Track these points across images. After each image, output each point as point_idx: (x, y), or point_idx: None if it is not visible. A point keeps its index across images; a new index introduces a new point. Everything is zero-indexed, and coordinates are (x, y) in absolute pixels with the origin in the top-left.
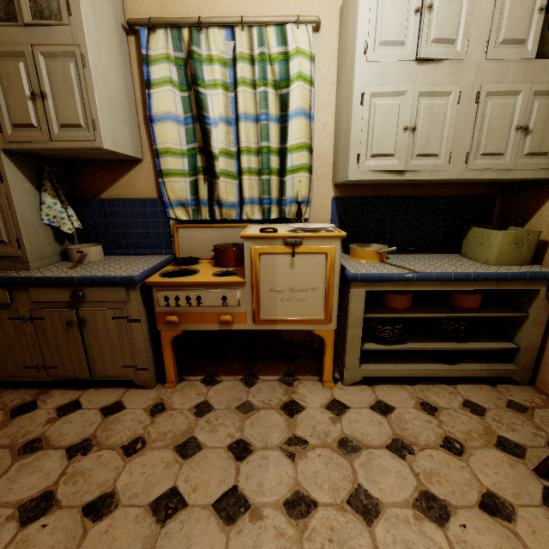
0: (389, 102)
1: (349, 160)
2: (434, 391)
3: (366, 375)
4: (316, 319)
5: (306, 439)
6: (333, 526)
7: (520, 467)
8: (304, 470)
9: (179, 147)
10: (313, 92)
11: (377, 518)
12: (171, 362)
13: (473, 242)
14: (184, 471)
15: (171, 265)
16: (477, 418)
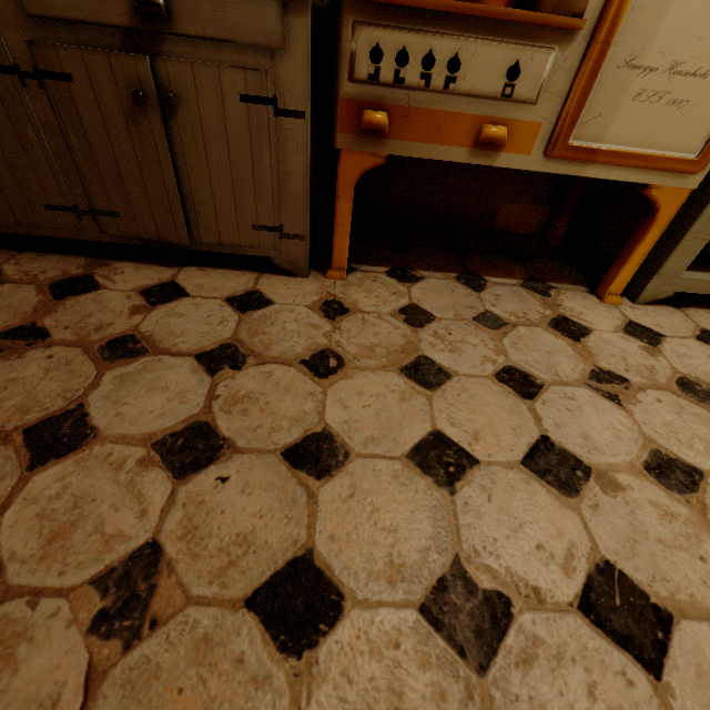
0: None
1: None
2: None
3: (684, 289)
4: (679, 159)
5: (622, 376)
6: None
7: None
8: (647, 421)
9: None
10: None
11: None
12: (347, 229)
13: None
14: (439, 408)
15: None
16: None
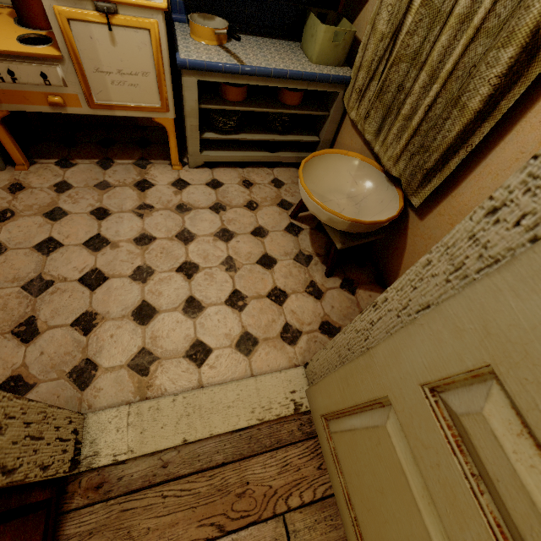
0: None
1: None
2: (257, 173)
3: (207, 160)
4: (153, 107)
5: (153, 206)
6: (164, 247)
7: (284, 214)
8: (149, 223)
9: None
10: None
11: (192, 242)
12: (11, 145)
13: (308, 32)
14: (56, 228)
15: None
16: (276, 189)
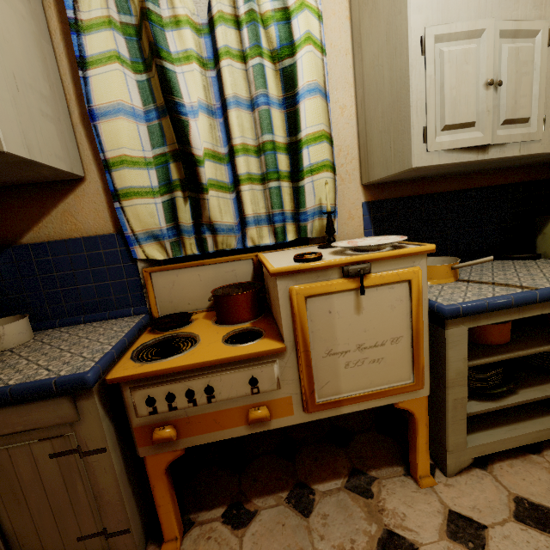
0: (461, 47)
1: (411, 138)
2: None
3: (477, 453)
4: (401, 386)
5: None
6: None
7: None
8: None
9: (141, 154)
10: (325, 63)
11: None
12: (168, 506)
13: None
14: None
15: (149, 332)
16: None
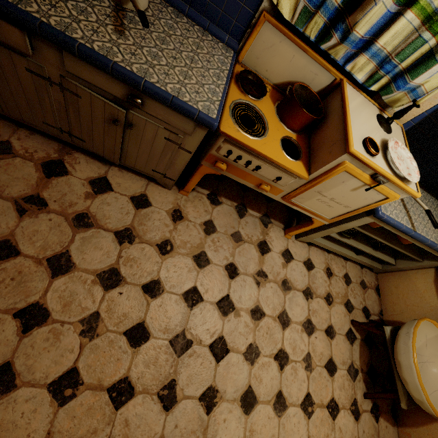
0: None
1: None
2: (336, 262)
3: (313, 242)
4: (324, 217)
5: (267, 275)
6: (269, 327)
7: (347, 317)
8: (263, 294)
9: None
10: None
11: (287, 327)
12: (195, 183)
13: None
14: (200, 277)
15: (235, 82)
16: (345, 286)
